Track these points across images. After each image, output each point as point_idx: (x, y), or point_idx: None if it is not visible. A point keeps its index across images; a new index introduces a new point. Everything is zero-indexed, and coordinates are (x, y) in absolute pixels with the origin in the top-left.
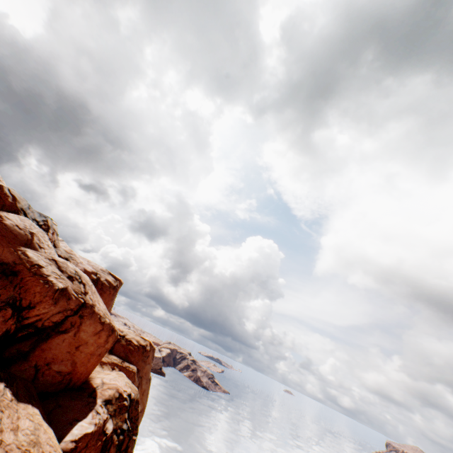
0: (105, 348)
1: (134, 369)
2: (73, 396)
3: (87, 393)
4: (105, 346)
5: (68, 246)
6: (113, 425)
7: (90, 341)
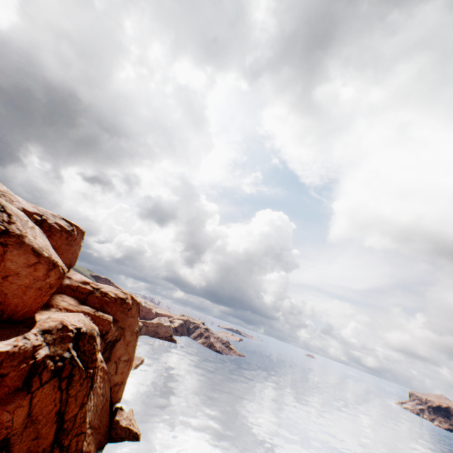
0: (47, 283)
1: (109, 318)
2: (6, 326)
3: (24, 325)
4: (45, 280)
5: (4, 188)
6: (50, 352)
7: (23, 273)
